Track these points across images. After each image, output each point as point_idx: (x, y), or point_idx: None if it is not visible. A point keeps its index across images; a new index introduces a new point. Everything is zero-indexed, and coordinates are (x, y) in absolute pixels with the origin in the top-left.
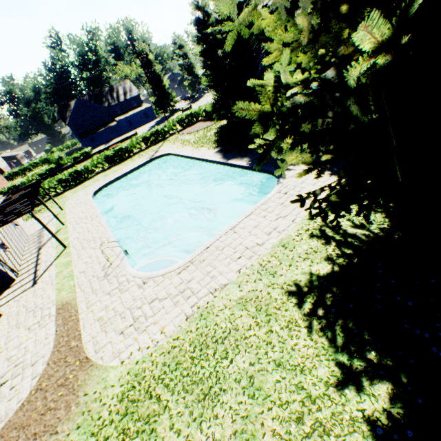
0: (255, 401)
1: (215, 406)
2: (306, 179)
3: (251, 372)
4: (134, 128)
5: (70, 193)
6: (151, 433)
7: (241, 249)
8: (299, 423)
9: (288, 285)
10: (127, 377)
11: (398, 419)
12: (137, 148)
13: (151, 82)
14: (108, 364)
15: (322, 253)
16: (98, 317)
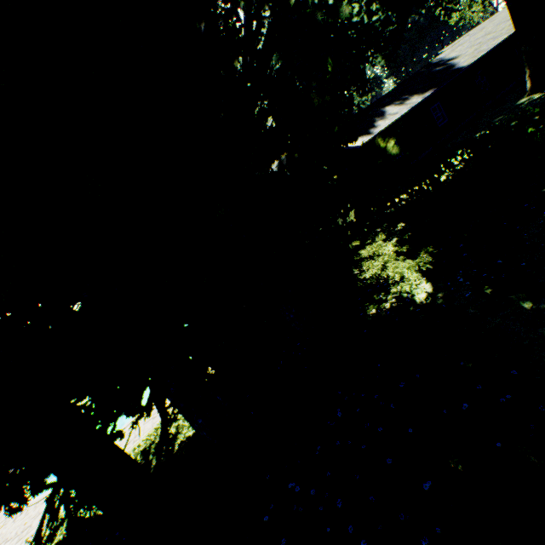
0: None
1: None
2: None
3: None
4: None
5: None
6: None
7: None
8: None
9: None
10: None
11: None
12: None
13: None
14: None
15: None
16: None
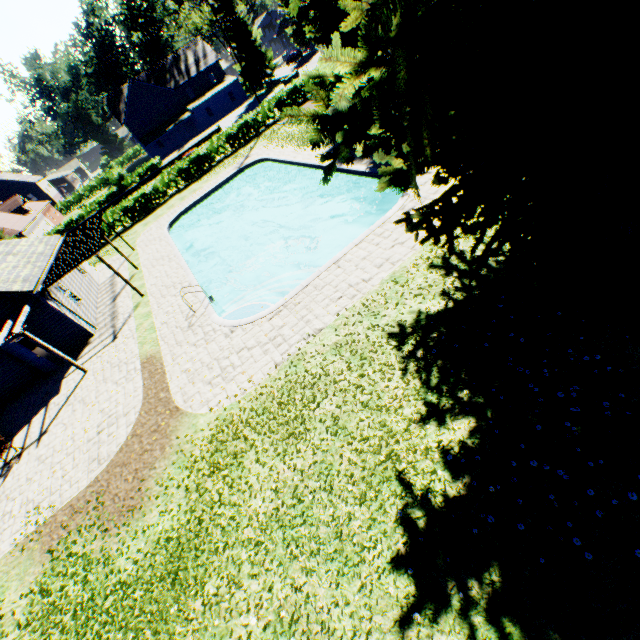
0: (337, 438)
1: (299, 443)
2: (442, 187)
3: (337, 414)
4: (216, 120)
5: (140, 227)
6: (238, 465)
7: (343, 287)
8: (376, 454)
9: (390, 327)
10: (216, 422)
11: (472, 448)
12: (220, 153)
13: (233, 37)
14: (197, 412)
15: (439, 288)
16: (185, 369)
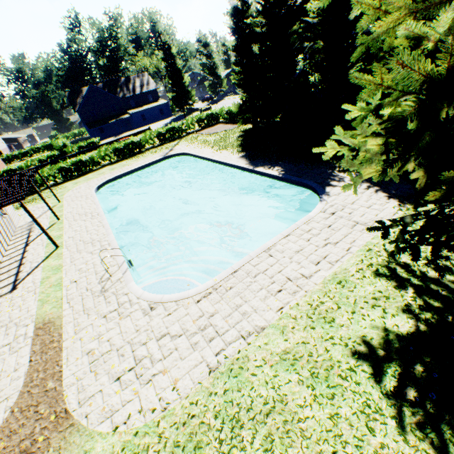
0: None
1: None
2: (357, 199)
3: None
4: (147, 123)
5: (71, 185)
6: None
7: (280, 279)
8: None
9: (354, 342)
10: None
11: None
12: (150, 144)
13: (171, 77)
14: (95, 427)
15: (397, 301)
16: (88, 349)
